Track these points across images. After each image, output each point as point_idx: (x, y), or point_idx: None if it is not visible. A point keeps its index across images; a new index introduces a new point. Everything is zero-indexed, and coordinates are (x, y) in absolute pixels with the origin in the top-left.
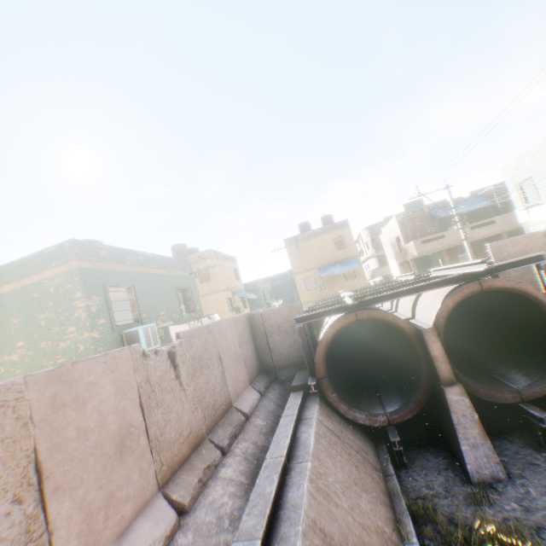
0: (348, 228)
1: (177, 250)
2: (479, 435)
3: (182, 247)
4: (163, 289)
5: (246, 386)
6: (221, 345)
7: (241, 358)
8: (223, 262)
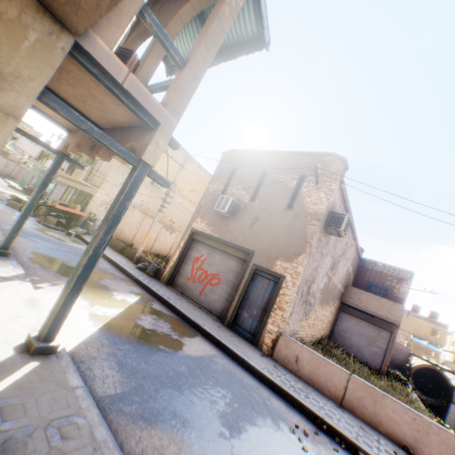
0: (445, 329)
1: None
2: (453, 418)
3: None
4: None
5: None
6: None
7: None
8: None
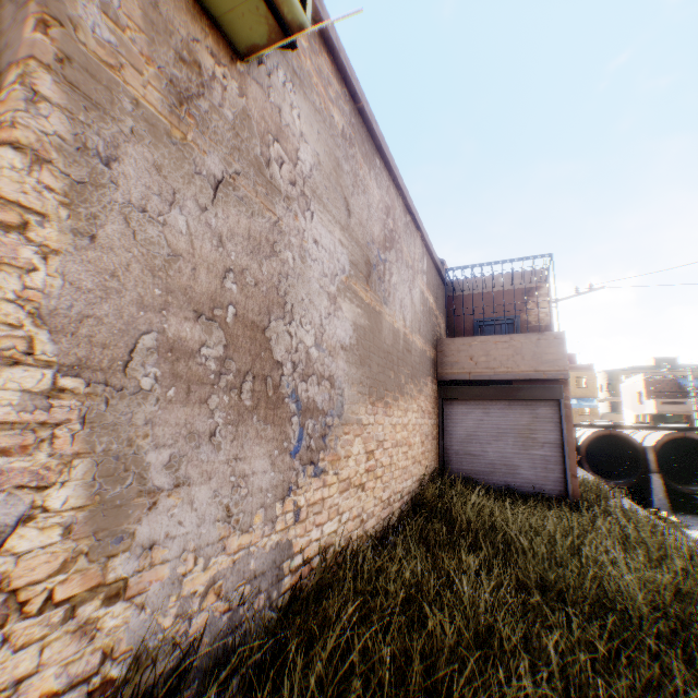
0: (592, 371)
1: None
2: (662, 496)
3: None
4: None
5: None
6: None
7: None
8: None
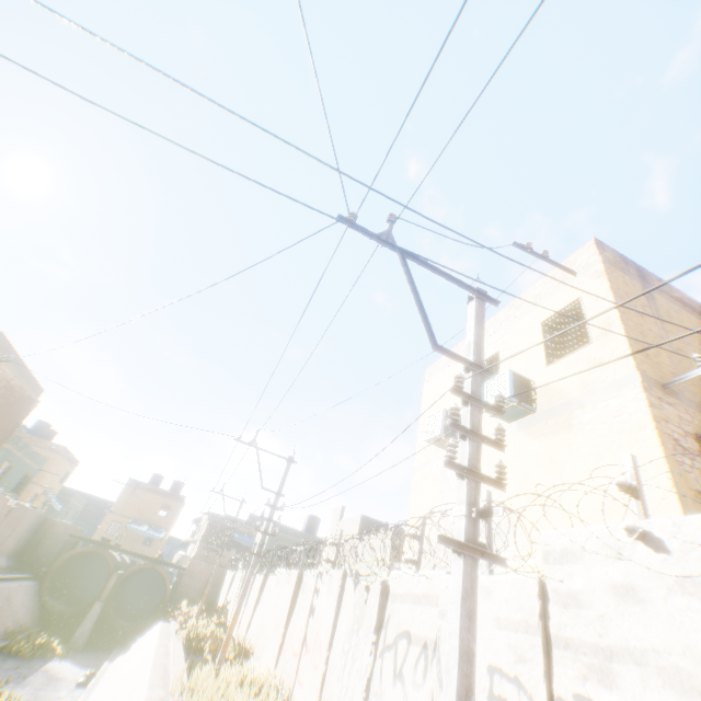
0: (181, 503)
1: (42, 426)
2: (91, 626)
3: (49, 427)
4: (22, 471)
5: (8, 555)
6: (24, 521)
7: (22, 538)
8: (67, 461)
